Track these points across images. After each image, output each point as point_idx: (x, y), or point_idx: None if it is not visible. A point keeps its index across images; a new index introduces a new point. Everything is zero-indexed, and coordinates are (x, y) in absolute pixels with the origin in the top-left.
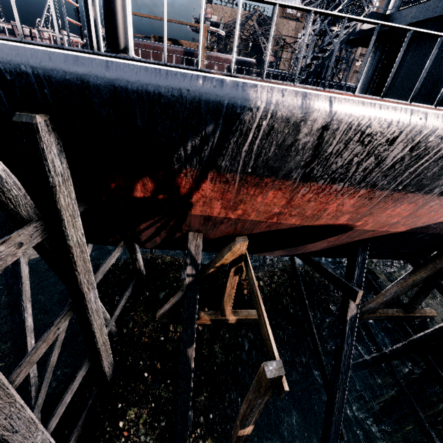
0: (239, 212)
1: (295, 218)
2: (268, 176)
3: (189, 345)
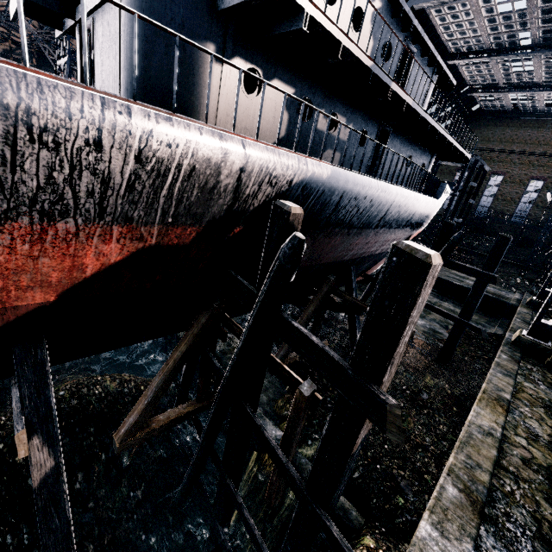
0: None
1: None
2: None
3: None
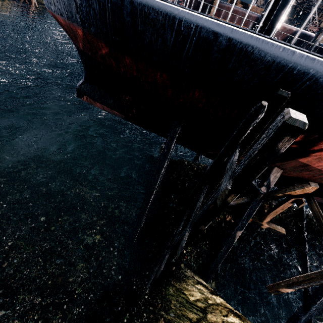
0: None
1: None
2: None
3: (239, 229)
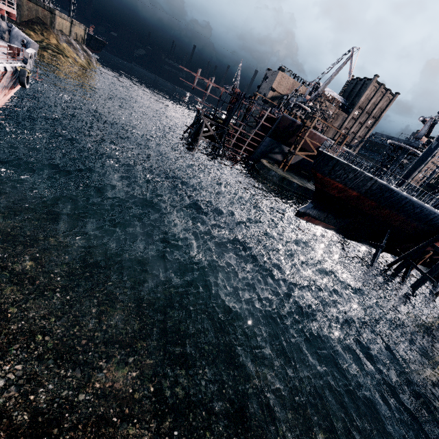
0: None
1: None
2: None
3: (406, 279)
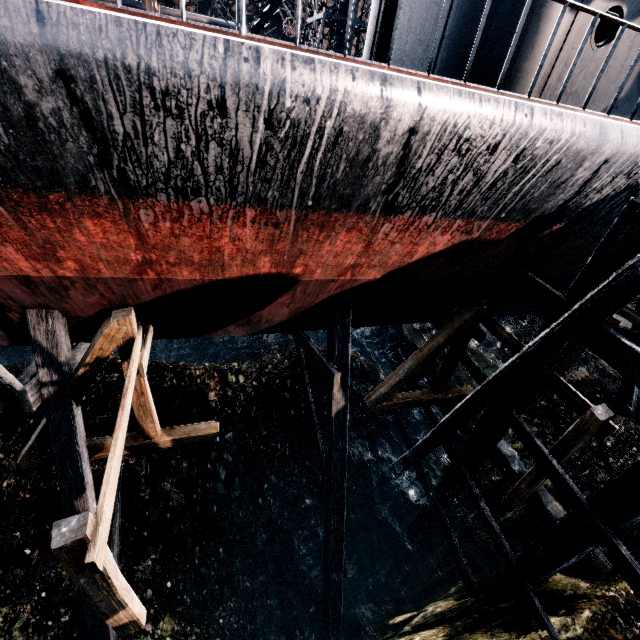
0: (70, 264)
1: (184, 269)
2: (48, 188)
3: (76, 496)
